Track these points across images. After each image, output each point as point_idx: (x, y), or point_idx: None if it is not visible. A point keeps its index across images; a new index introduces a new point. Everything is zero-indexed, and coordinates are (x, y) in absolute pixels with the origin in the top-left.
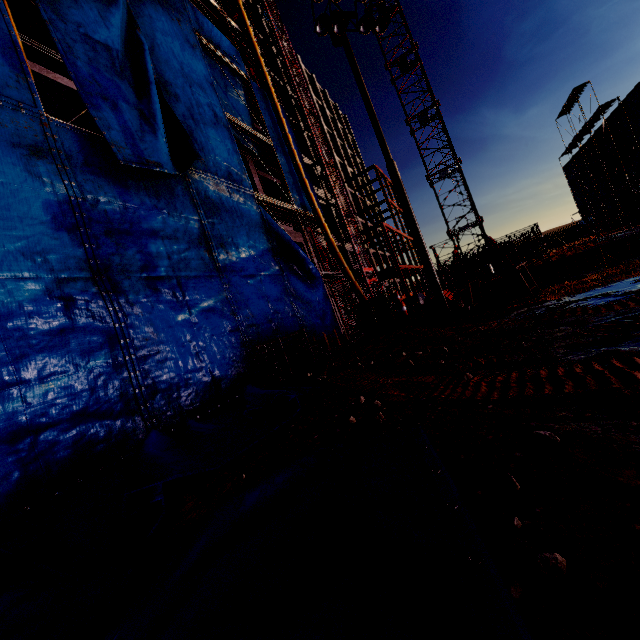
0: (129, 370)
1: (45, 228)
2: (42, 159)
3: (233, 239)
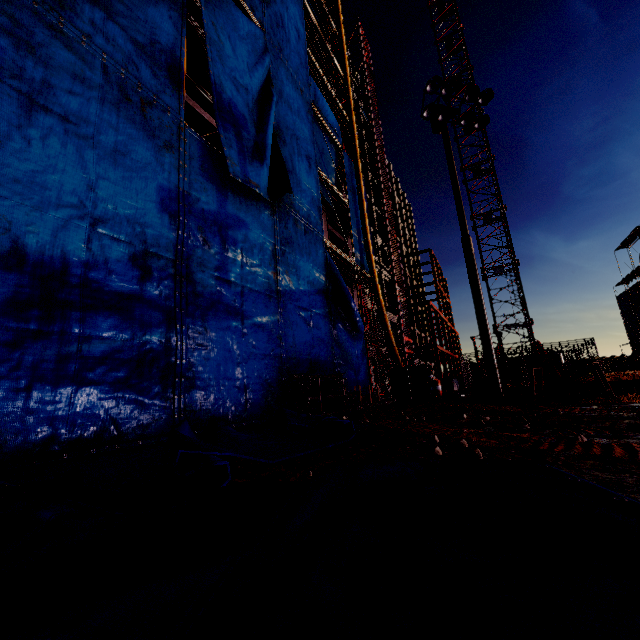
0: (175, 356)
1: (152, 206)
2: (170, 153)
3: (297, 270)
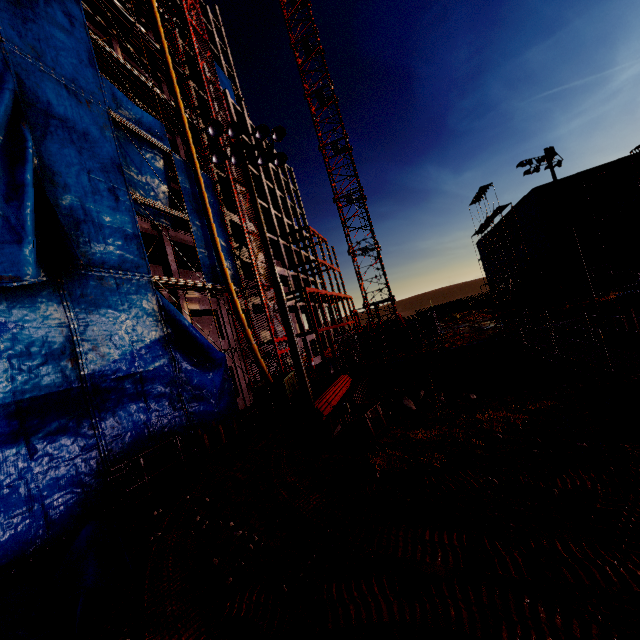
0: None
1: None
2: None
3: (112, 337)
